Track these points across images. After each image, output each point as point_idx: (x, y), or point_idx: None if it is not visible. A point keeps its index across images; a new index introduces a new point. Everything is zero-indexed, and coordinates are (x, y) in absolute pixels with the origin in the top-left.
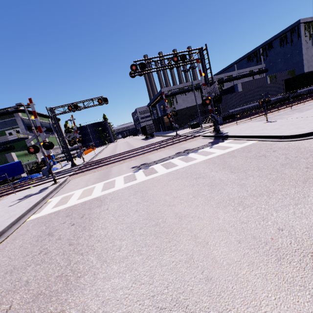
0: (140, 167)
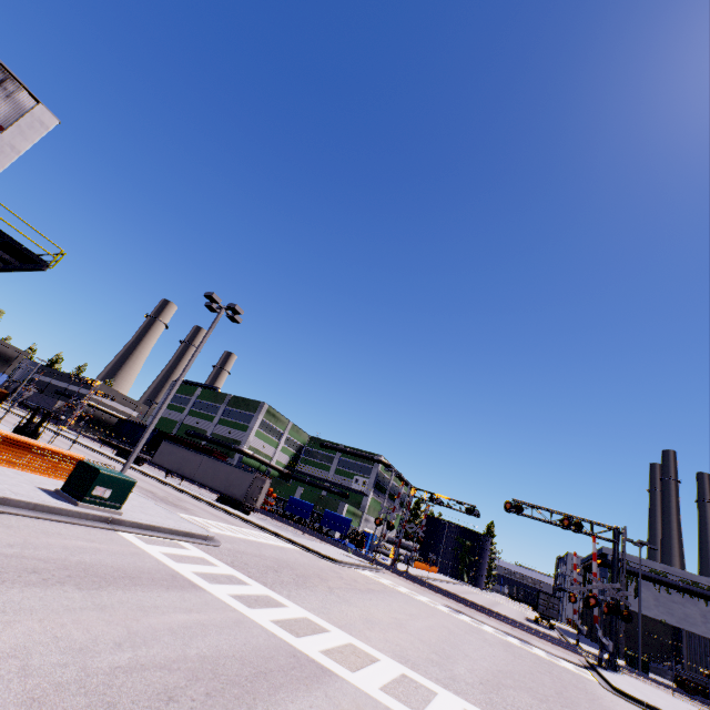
0: (452, 608)
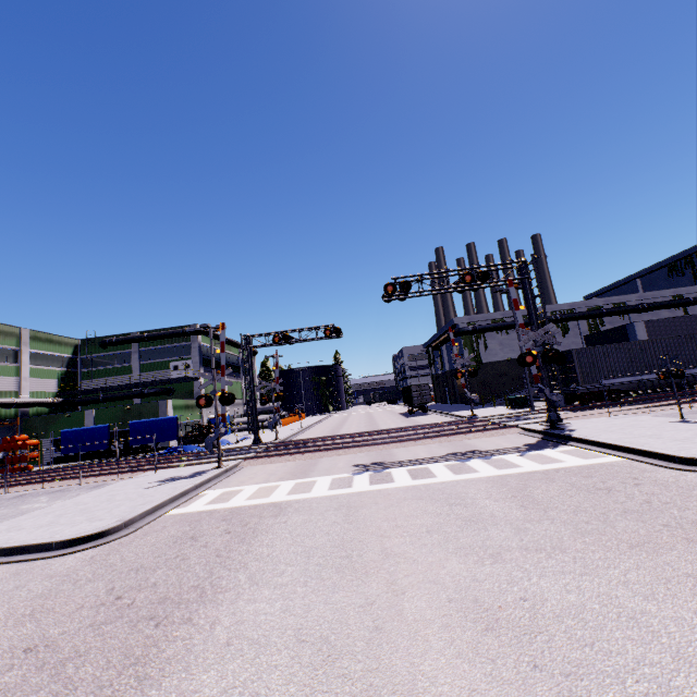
0: (368, 468)
